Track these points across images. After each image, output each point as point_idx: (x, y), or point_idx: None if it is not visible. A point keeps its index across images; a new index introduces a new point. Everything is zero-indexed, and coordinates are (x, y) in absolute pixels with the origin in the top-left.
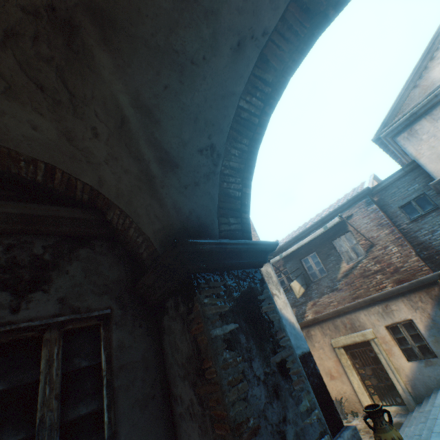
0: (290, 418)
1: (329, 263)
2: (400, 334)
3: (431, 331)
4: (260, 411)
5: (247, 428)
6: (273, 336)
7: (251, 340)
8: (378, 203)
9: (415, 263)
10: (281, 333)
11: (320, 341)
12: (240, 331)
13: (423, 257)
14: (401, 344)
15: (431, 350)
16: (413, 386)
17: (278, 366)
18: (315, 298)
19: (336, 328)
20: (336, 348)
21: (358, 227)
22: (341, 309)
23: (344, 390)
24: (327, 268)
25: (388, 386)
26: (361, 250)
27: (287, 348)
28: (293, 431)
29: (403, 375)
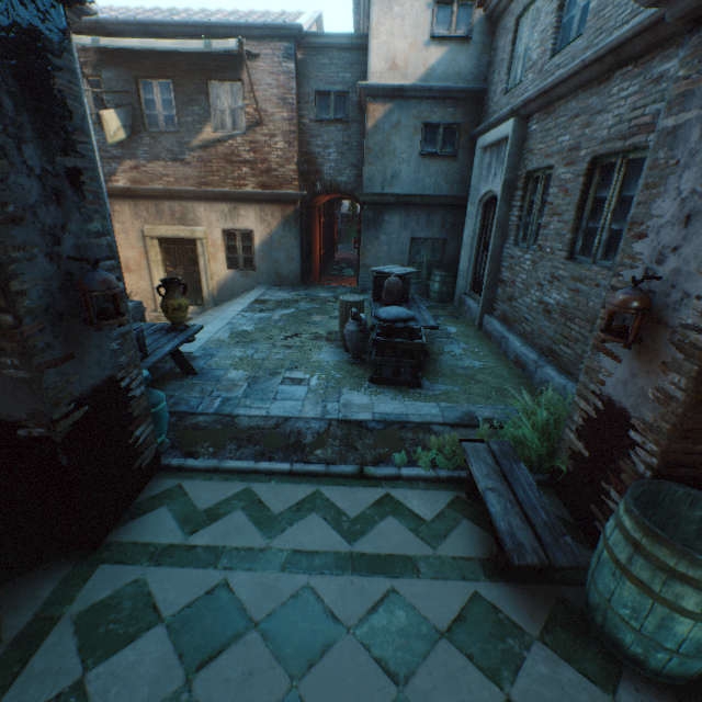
0: (73, 230)
1: (189, 116)
2: (235, 243)
3: (264, 248)
4: (29, 206)
5: (3, 213)
6: (68, 133)
7: (27, 116)
8: (300, 66)
9: (291, 174)
10: (84, 137)
11: (127, 223)
12: (5, 90)
13: (302, 172)
14: (230, 253)
15: (254, 265)
16: (221, 291)
17: (67, 173)
18: (142, 160)
19: (160, 214)
20: (149, 238)
21: (257, 85)
22: (178, 192)
23: (140, 287)
24: (182, 122)
25: (195, 291)
26: (244, 123)
27: (89, 161)
28: (74, 243)
29: (216, 281)
